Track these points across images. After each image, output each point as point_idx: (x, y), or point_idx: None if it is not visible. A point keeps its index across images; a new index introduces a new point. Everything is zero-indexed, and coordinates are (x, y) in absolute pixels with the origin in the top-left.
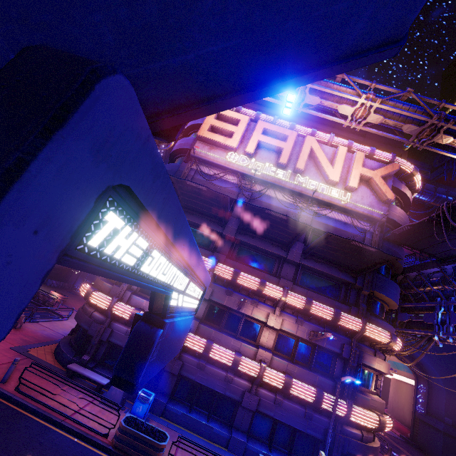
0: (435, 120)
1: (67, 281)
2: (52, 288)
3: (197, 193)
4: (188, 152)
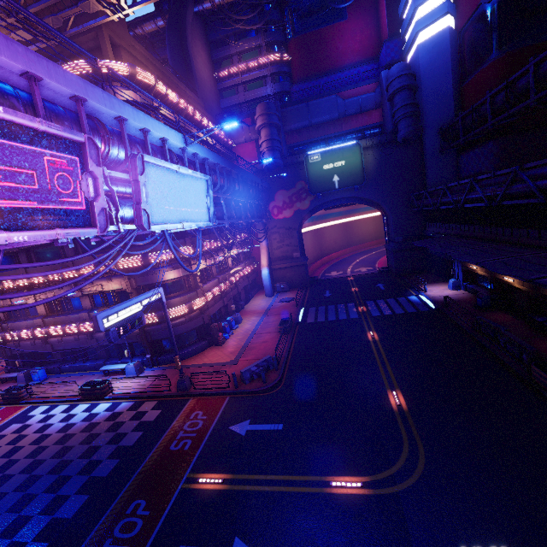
0: (10, 18)
1: None
2: None
3: None
4: None
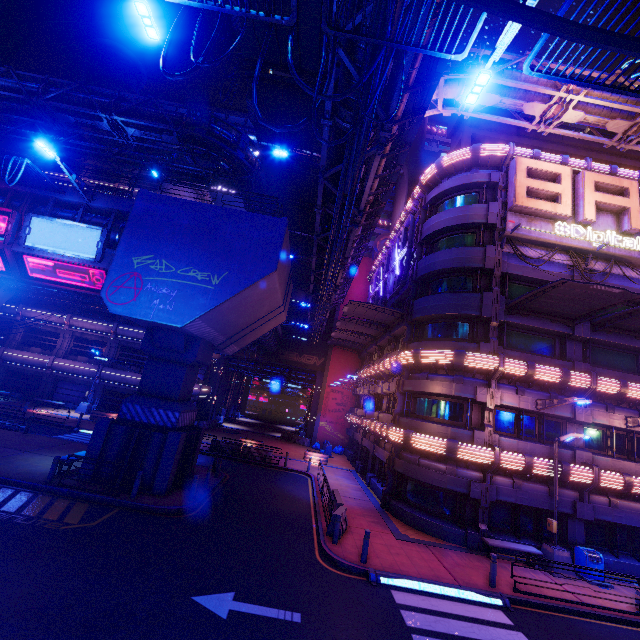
0: None
1: (206, 417)
2: (209, 432)
3: (581, 295)
4: (482, 227)
